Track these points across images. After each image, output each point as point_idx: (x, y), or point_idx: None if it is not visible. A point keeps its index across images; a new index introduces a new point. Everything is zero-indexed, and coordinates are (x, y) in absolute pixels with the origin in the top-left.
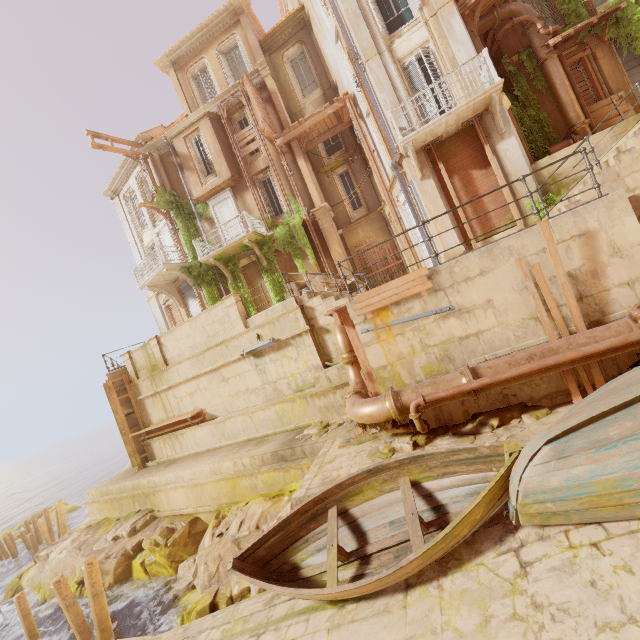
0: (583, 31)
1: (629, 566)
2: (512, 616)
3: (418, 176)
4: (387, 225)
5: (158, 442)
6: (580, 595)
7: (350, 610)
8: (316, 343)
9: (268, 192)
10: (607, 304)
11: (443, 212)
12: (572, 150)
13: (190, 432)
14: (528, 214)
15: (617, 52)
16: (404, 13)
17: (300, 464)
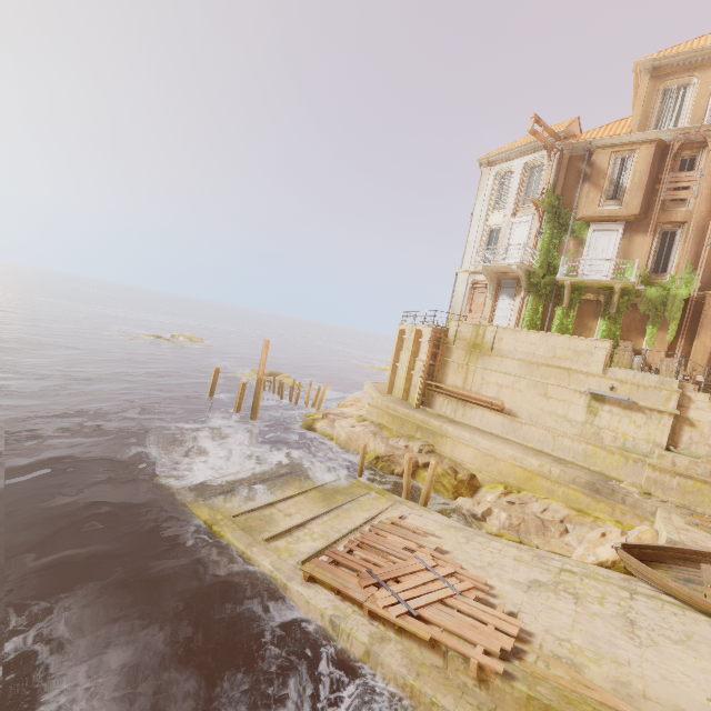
0: None
1: None
2: None
3: None
4: None
5: (442, 399)
6: None
7: None
8: (671, 426)
9: (662, 245)
10: None
11: None
12: None
13: (481, 411)
14: None
15: None
16: None
17: (616, 505)
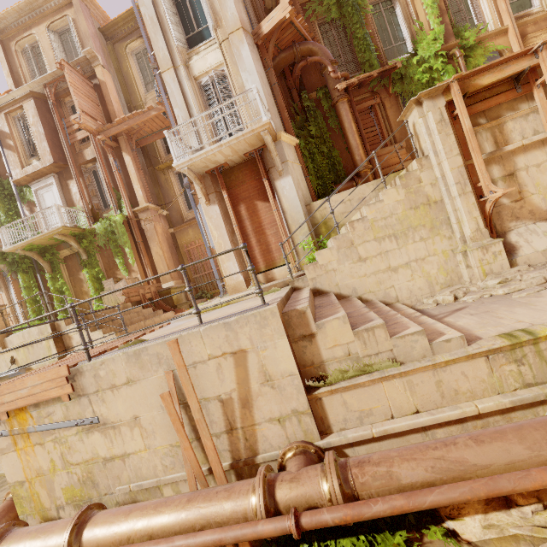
0: (374, 81)
1: None
2: None
3: (203, 200)
4: None
5: None
6: None
7: None
8: None
9: (98, 183)
10: (258, 441)
11: (226, 240)
12: (342, 197)
13: None
14: (300, 254)
15: (403, 105)
16: (204, 30)
17: None
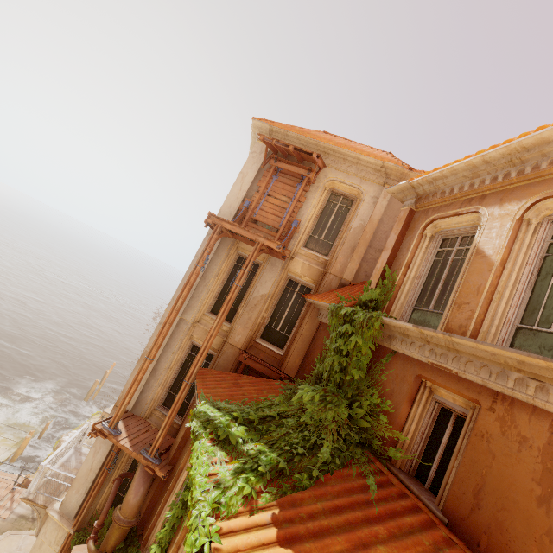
0: None
1: None
2: None
3: None
4: None
5: None
6: None
7: None
8: None
9: None
10: None
11: None
12: None
13: None
14: None
15: None
16: None
17: None
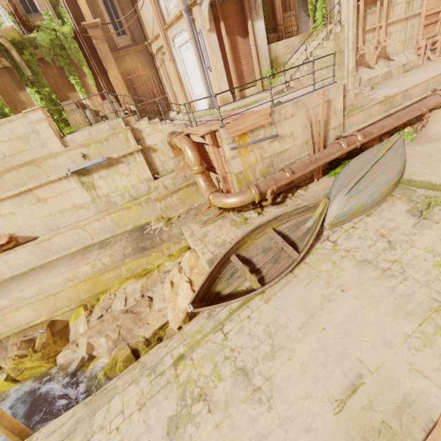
0: None
1: (366, 229)
2: (342, 257)
3: (207, 27)
4: (153, 61)
5: None
6: (358, 242)
7: (269, 291)
8: (145, 160)
9: None
10: (327, 137)
11: (221, 64)
12: (285, 43)
13: None
14: (264, 79)
15: None
16: None
17: (161, 248)
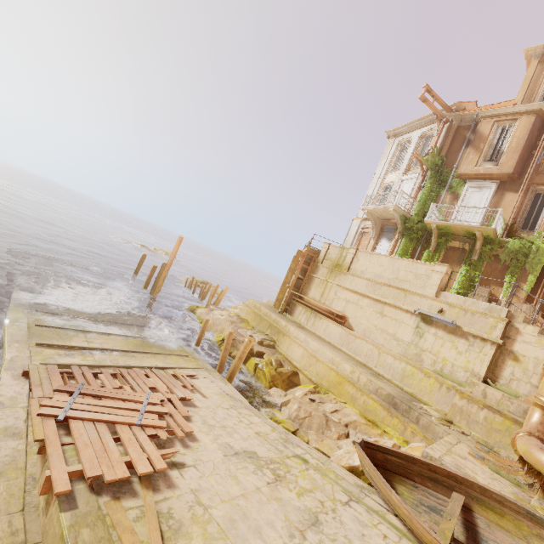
0: None
1: None
2: None
3: None
4: None
5: (301, 308)
6: None
7: None
8: (493, 358)
9: (534, 204)
10: None
11: None
12: None
13: (327, 322)
14: None
15: None
16: None
17: (408, 423)
